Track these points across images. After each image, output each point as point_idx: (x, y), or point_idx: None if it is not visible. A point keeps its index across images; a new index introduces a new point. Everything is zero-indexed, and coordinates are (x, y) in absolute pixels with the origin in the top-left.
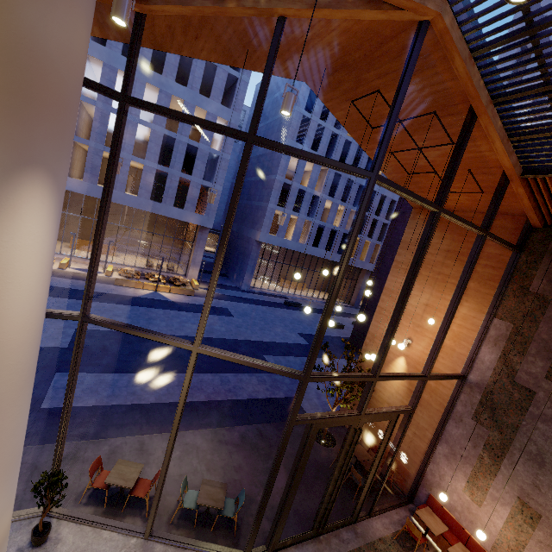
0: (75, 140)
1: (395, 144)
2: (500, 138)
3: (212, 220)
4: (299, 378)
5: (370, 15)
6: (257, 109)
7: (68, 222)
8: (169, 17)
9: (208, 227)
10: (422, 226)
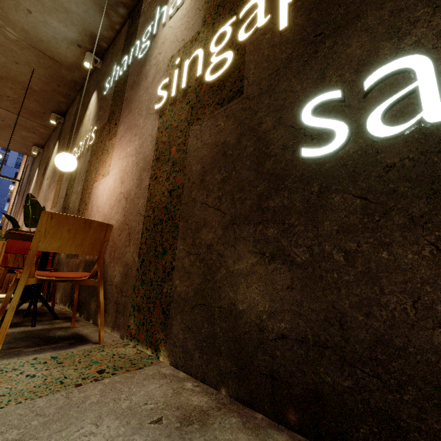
0: None
1: None
2: None
3: None
4: None
5: None
6: None
7: None
8: None
9: None
10: None
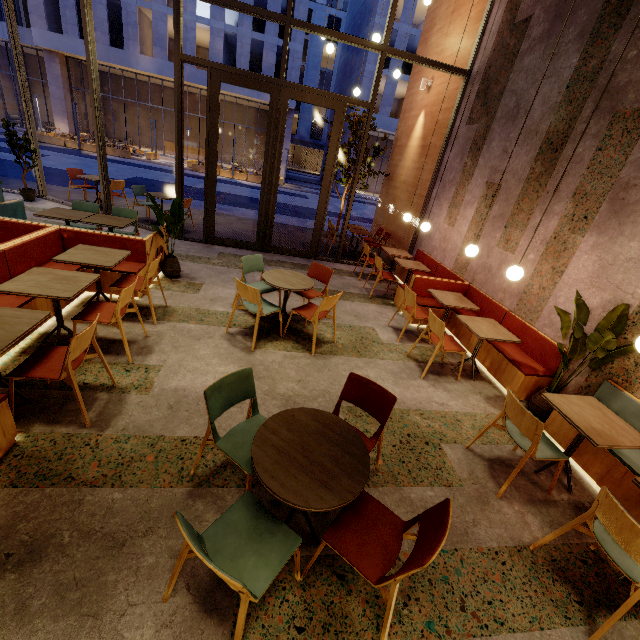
0: (138, 4)
1: None
2: None
3: None
4: None
5: None
6: None
7: (162, 128)
8: None
9: (290, 106)
10: None
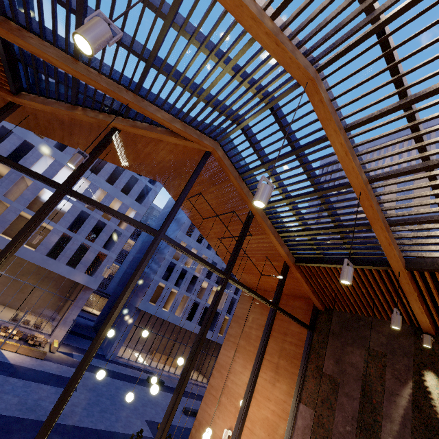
0: (1, 198)
1: (219, 232)
2: (272, 232)
3: (99, 282)
4: None
5: (172, 140)
6: (76, 171)
7: None
8: (47, 116)
9: (92, 287)
10: (248, 302)
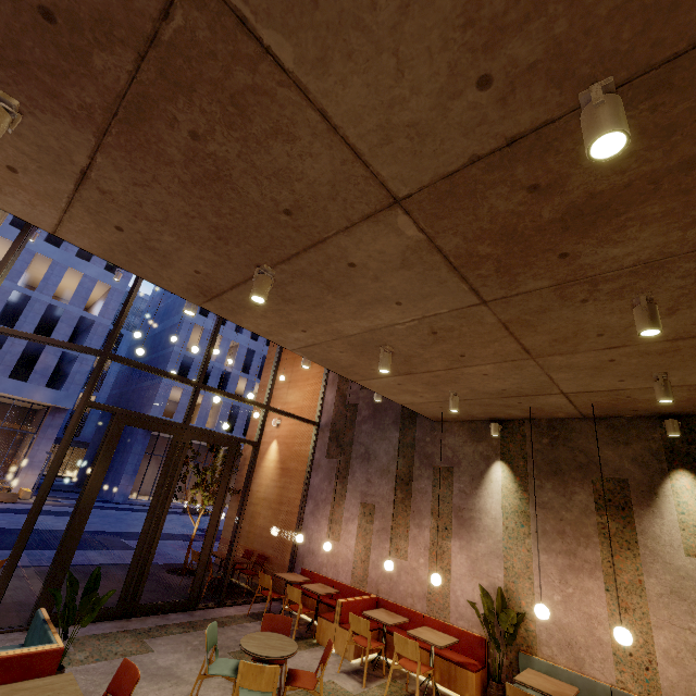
0: None
1: None
2: None
3: (74, 397)
4: (97, 352)
5: None
6: None
7: None
8: None
9: (65, 406)
10: None
